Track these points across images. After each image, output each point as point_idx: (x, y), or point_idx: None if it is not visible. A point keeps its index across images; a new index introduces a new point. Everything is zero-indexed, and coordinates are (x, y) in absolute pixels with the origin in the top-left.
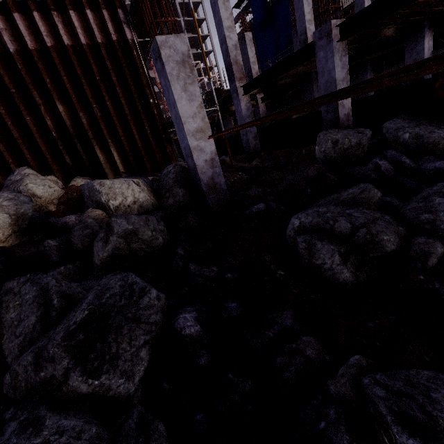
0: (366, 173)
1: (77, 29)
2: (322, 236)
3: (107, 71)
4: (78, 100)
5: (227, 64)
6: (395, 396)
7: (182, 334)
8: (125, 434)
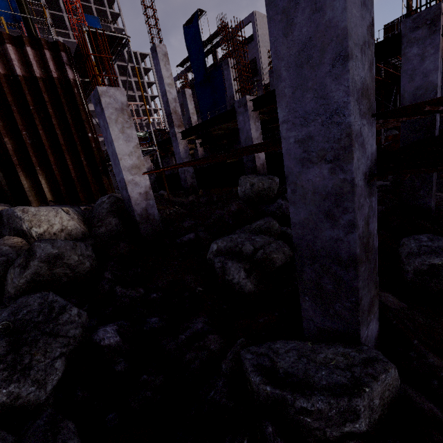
0: (273, 210)
1: (13, 61)
2: (233, 256)
3: (44, 102)
4: (4, 125)
5: (168, 113)
6: (257, 356)
7: (101, 344)
8: (33, 432)
